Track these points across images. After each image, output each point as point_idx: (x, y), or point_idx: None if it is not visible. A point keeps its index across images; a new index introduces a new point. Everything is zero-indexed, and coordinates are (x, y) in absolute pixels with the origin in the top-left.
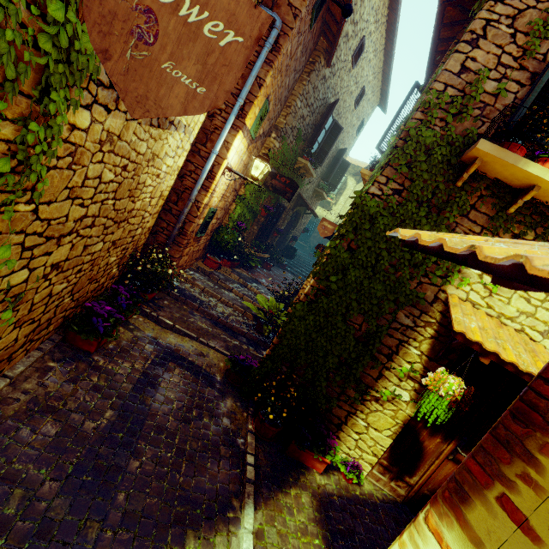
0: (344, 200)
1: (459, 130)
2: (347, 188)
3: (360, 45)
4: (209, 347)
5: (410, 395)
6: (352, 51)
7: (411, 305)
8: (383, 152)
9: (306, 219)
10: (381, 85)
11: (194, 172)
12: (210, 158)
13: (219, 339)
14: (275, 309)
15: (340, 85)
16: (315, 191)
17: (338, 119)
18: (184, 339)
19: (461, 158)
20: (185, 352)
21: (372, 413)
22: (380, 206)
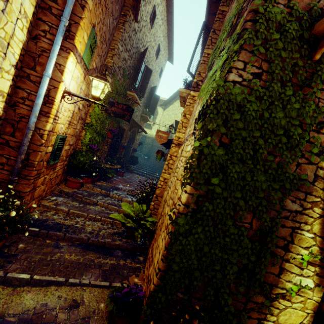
0: (158, 121)
1: (301, 6)
2: (159, 114)
3: (153, 11)
4: (83, 286)
5: (313, 280)
6: (149, 14)
7: (295, 189)
8: (192, 74)
9: (139, 136)
10: (168, 46)
11: (27, 99)
12: (43, 81)
13: (93, 267)
14: (140, 212)
15: (146, 39)
16: (141, 116)
17: (148, 65)
18: (47, 291)
19: (316, 29)
20: (50, 315)
21: (282, 312)
22: (245, 92)
